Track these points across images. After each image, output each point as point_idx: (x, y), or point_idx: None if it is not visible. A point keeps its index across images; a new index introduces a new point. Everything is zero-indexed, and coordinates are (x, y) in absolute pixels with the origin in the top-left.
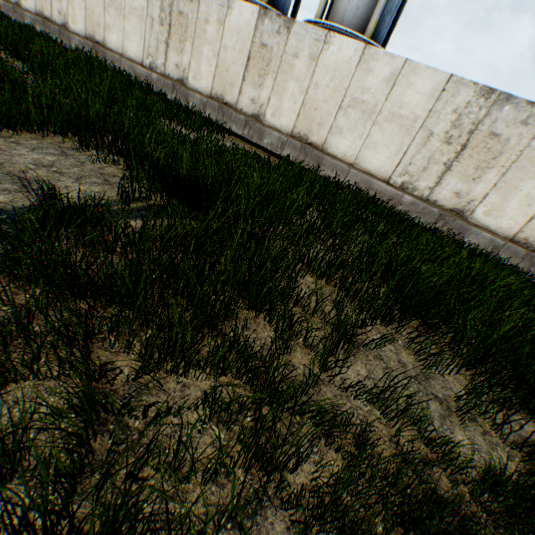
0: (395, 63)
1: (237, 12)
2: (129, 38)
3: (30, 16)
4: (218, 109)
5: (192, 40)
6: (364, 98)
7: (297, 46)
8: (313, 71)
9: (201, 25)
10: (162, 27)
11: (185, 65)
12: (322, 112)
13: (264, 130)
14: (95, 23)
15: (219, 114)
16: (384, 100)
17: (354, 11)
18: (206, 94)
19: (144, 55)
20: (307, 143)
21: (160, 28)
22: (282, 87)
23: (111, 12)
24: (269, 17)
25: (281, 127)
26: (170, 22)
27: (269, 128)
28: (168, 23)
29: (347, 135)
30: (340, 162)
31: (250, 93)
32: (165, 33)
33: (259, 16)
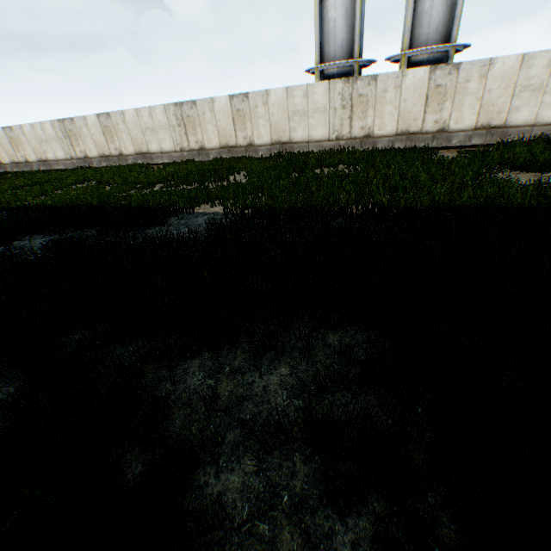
0: (549, 54)
1: (411, 76)
2: (314, 128)
3: (214, 151)
4: (405, 139)
5: (373, 107)
6: (530, 83)
7: (466, 76)
8: (484, 84)
9: (380, 95)
10: (344, 110)
11: (369, 125)
12: (497, 105)
13: (450, 136)
14: (280, 131)
15: (407, 142)
16: (547, 78)
17: (434, 31)
18: (392, 135)
19: (329, 133)
20: (489, 128)
21: (342, 111)
22: (460, 103)
23: (295, 119)
24: (439, 68)
25: (464, 128)
26: (351, 104)
27: (454, 132)
28: (349, 106)
29: (522, 110)
30: (522, 128)
31: (432, 118)
32: (347, 113)
33: (430, 71)
